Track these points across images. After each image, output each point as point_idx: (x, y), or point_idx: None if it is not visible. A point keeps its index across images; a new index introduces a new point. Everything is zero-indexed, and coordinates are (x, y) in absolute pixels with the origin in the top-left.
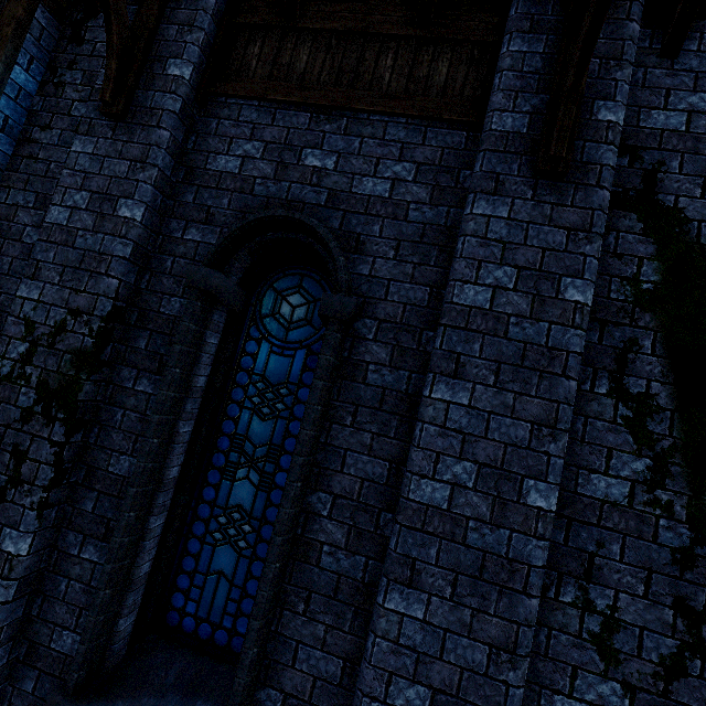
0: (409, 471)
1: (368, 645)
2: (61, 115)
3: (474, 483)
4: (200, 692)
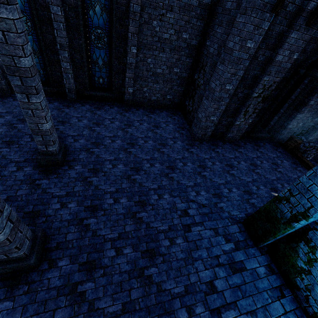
0: (311, 100)
1: (292, 120)
2: (283, 9)
3: (317, 101)
4: (261, 130)
